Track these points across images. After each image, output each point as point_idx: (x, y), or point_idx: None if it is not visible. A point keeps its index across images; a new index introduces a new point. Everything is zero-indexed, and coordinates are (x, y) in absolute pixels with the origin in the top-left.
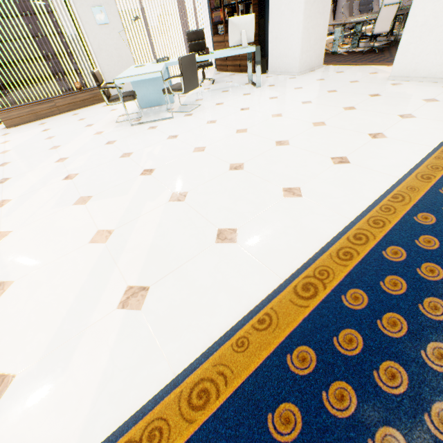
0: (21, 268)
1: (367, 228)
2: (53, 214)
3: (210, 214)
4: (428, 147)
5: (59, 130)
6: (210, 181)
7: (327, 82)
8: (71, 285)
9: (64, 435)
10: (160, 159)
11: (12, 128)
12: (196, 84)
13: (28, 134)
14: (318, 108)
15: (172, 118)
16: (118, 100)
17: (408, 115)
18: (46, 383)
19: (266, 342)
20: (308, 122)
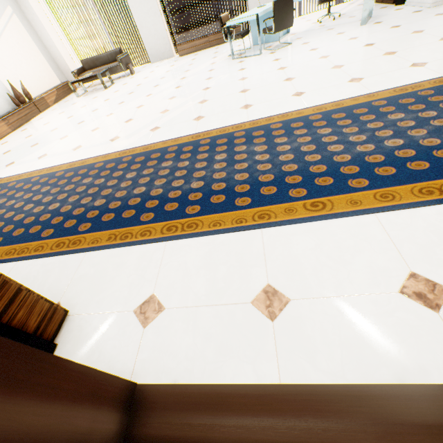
0: (138, 116)
1: (247, 125)
2: (159, 102)
3: (204, 110)
4: (368, 92)
5: (198, 60)
6: (223, 96)
7: (440, 17)
8: (145, 123)
9: (121, 148)
10: (219, 83)
11: (182, 57)
12: (289, 24)
13: (184, 61)
14: (366, 51)
15: (259, 55)
16: (232, 38)
17: (420, 64)
18: (124, 140)
19: (170, 144)
20: (333, 64)
